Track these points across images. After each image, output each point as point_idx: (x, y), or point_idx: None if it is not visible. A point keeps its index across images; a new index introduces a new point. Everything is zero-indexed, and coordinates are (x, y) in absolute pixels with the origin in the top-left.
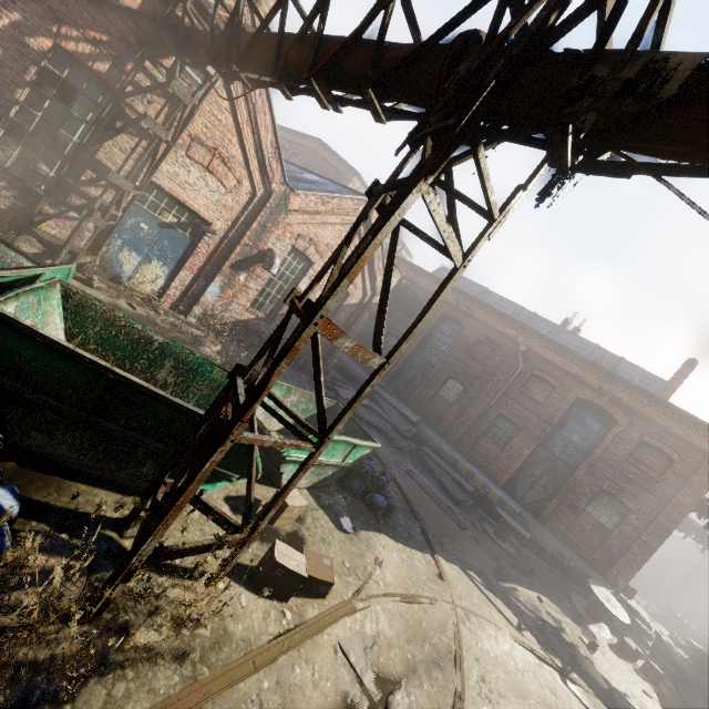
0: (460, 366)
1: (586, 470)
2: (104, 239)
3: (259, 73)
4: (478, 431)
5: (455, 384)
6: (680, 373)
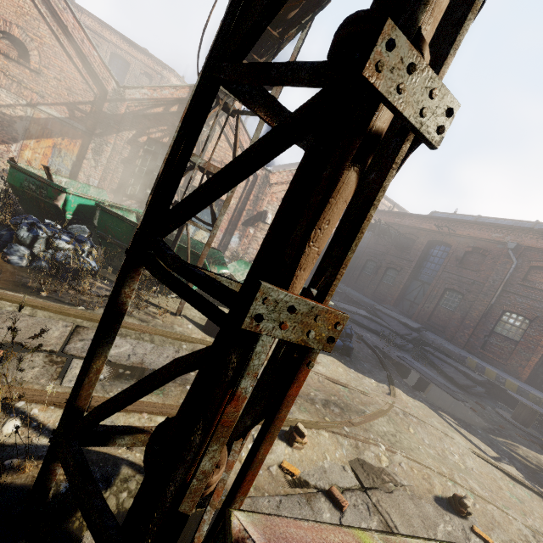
0: (453, 277)
1: None
2: None
3: None
4: (484, 330)
5: (453, 294)
6: None
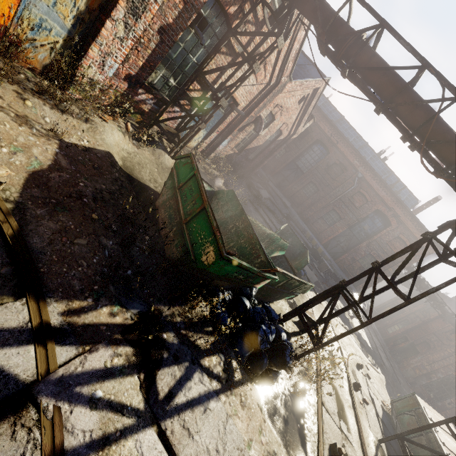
0: (319, 176)
1: (366, 244)
2: (187, 122)
3: (370, 96)
4: (318, 215)
5: (313, 187)
6: (430, 203)
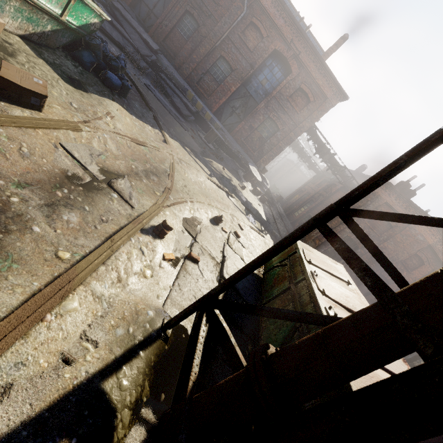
0: (197, 0)
1: (265, 104)
2: None
3: None
4: (204, 68)
5: (191, 21)
6: (336, 45)
